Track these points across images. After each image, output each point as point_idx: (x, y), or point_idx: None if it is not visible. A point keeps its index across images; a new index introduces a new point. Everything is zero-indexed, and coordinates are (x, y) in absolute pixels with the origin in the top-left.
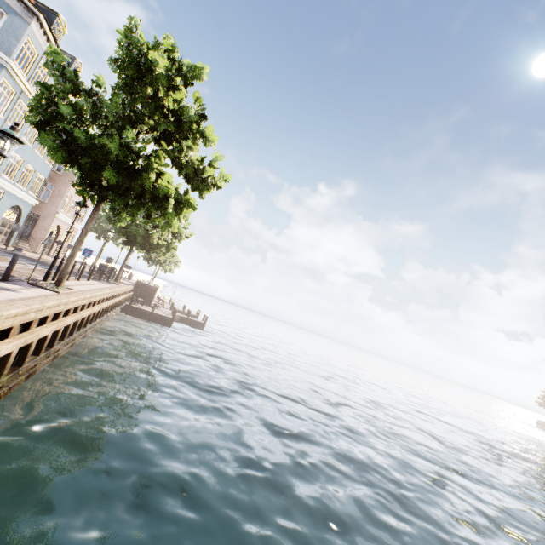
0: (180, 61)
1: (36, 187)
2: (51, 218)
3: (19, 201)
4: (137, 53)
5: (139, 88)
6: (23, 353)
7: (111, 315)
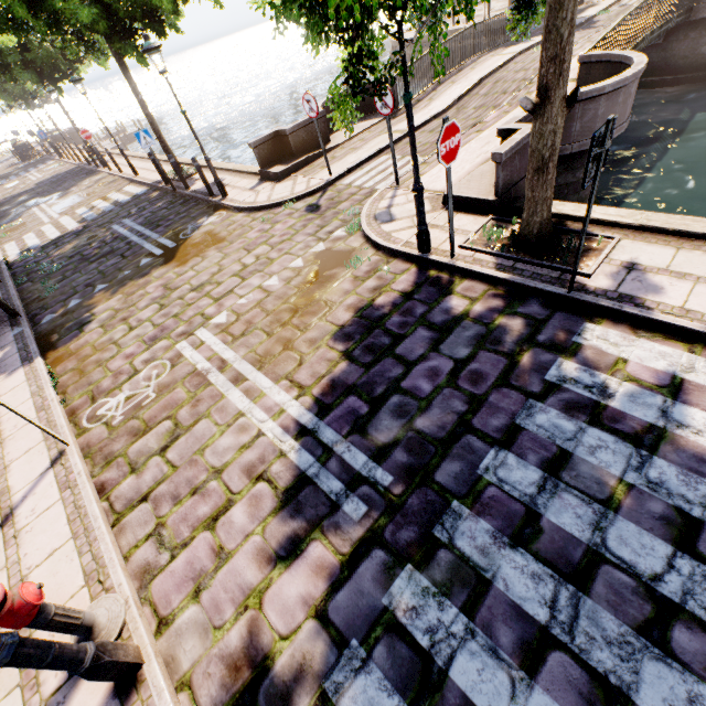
0: None
1: None
2: None
3: None
4: None
5: None
6: None
7: None
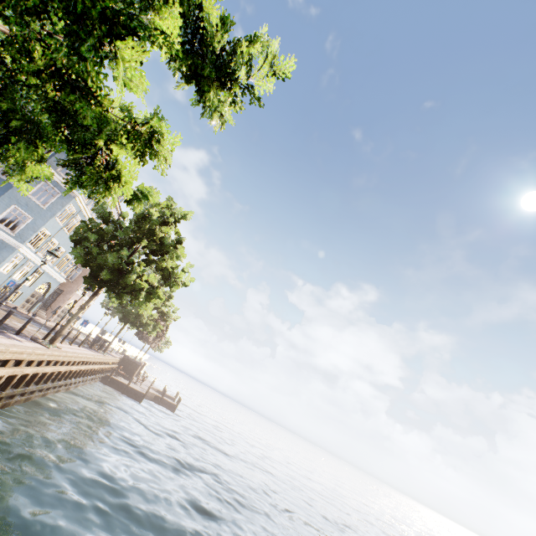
0: (174, 210)
1: (68, 270)
2: (71, 294)
3: (52, 279)
4: (144, 209)
5: (141, 225)
6: (9, 382)
7: (89, 381)
